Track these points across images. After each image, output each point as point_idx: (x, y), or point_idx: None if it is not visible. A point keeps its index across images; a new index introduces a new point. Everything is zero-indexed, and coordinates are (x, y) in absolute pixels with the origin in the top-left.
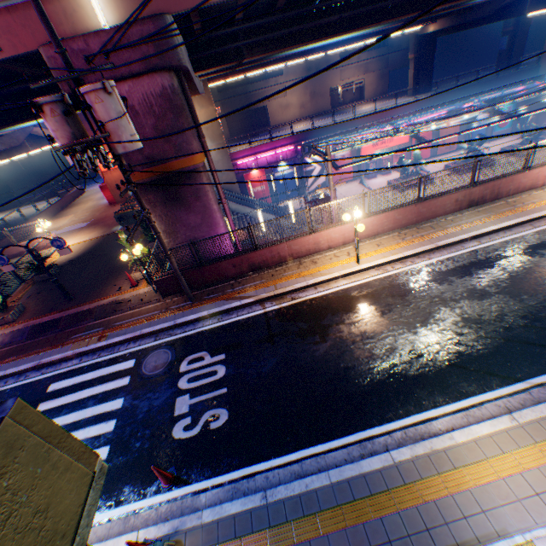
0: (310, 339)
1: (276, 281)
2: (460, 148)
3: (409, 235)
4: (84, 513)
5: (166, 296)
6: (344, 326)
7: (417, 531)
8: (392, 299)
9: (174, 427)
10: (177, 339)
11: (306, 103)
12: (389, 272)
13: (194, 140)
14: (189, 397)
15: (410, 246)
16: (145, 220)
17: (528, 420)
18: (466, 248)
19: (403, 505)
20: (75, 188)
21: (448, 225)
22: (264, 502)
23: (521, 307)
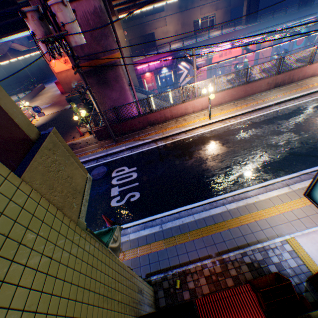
0: (183, 158)
1: (163, 130)
2: (272, 59)
3: (240, 104)
4: (86, 190)
5: (101, 140)
6: (201, 151)
7: (238, 237)
8: (229, 137)
9: (111, 201)
10: (109, 161)
11: (179, 31)
12: (227, 124)
13: (114, 44)
14: (118, 188)
15: (240, 110)
16: (85, 99)
17: (297, 188)
18: (271, 110)
19: (231, 227)
20: (39, 85)
21: (262, 98)
22: (161, 229)
23: (299, 138)
